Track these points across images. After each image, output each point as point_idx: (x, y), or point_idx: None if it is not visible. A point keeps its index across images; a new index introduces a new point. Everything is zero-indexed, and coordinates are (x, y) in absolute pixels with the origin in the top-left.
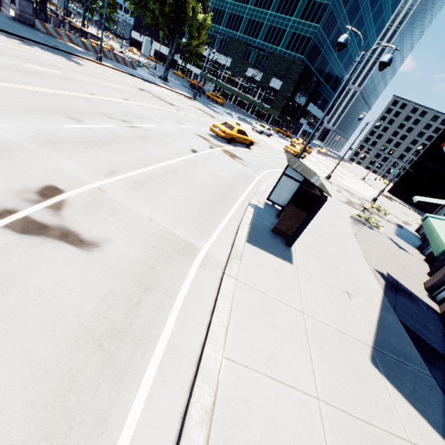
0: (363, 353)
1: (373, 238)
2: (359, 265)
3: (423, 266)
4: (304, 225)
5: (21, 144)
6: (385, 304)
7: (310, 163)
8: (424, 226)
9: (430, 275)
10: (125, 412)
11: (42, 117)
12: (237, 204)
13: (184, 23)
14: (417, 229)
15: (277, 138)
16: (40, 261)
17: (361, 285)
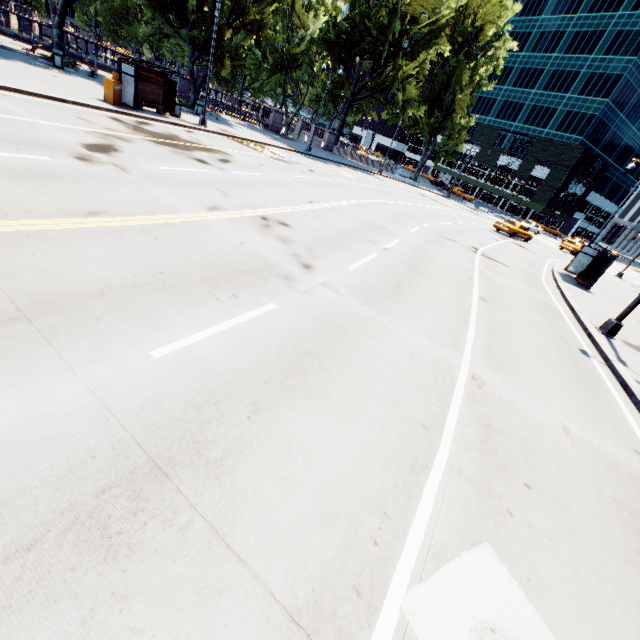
0: (636, 321)
1: None
2: None
3: None
4: (599, 275)
5: (446, 231)
6: None
7: None
8: None
9: None
10: (548, 293)
11: (431, 219)
12: (544, 269)
13: (445, 127)
14: None
15: (544, 236)
16: (498, 264)
17: None
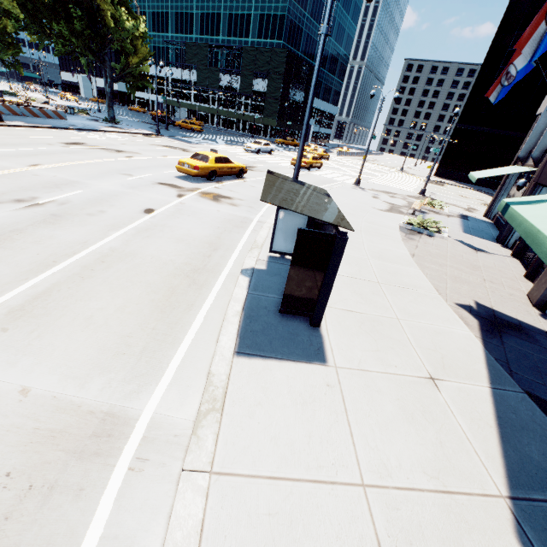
0: (500, 530)
1: (437, 250)
2: (432, 308)
3: (514, 266)
4: (326, 288)
5: None
6: (494, 369)
7: (331, 171)
8: (512, 223)
9: (529, 277)
10: None
11: None
12: (221, 277)
13: (110, 38)
14: (486, 214)
15: (281, 152)
16: None
17: (447, 348)
